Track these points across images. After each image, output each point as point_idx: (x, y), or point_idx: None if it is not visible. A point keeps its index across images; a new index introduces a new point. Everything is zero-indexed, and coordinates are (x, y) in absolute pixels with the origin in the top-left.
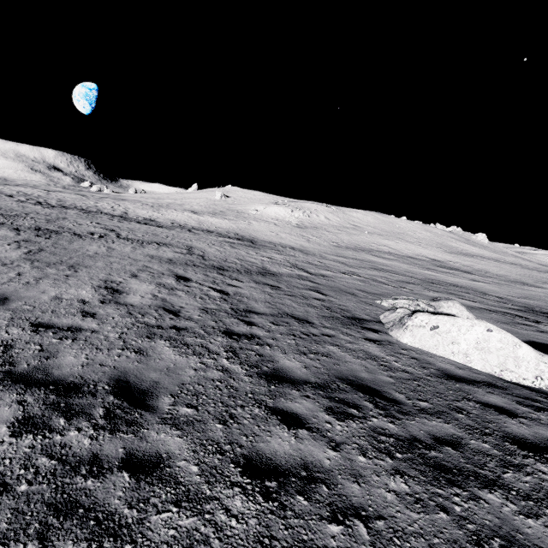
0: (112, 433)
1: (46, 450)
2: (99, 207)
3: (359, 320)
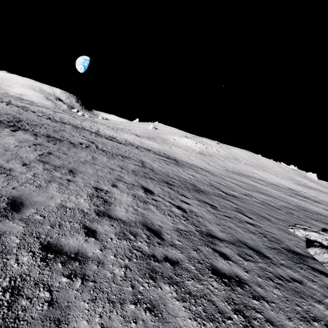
0: None
1: None
2: (83, 125)
3: (298, 255)
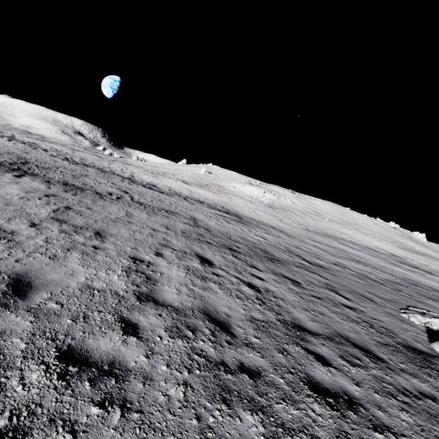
0: None
1: None
2: (112, 168)
3: (421, 354)
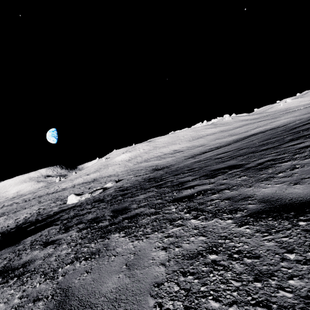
0: None
1: None
2: (49, 191)
3: None
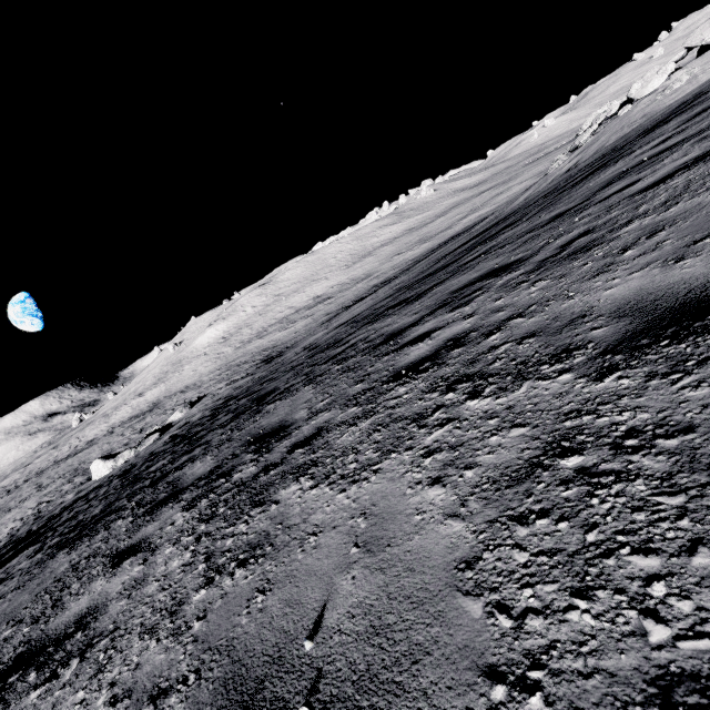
0: None
1: None
2: (58, 456)
3: None
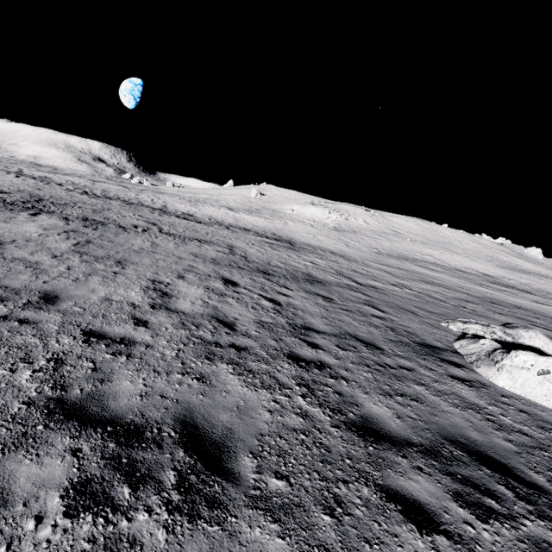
0: (192, 521)
1: (111, 549)
2: (140, 199)
3: (432, 348)
